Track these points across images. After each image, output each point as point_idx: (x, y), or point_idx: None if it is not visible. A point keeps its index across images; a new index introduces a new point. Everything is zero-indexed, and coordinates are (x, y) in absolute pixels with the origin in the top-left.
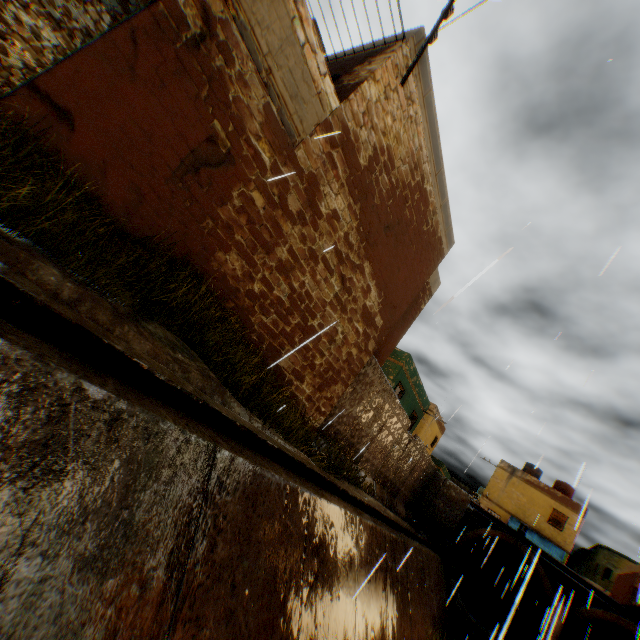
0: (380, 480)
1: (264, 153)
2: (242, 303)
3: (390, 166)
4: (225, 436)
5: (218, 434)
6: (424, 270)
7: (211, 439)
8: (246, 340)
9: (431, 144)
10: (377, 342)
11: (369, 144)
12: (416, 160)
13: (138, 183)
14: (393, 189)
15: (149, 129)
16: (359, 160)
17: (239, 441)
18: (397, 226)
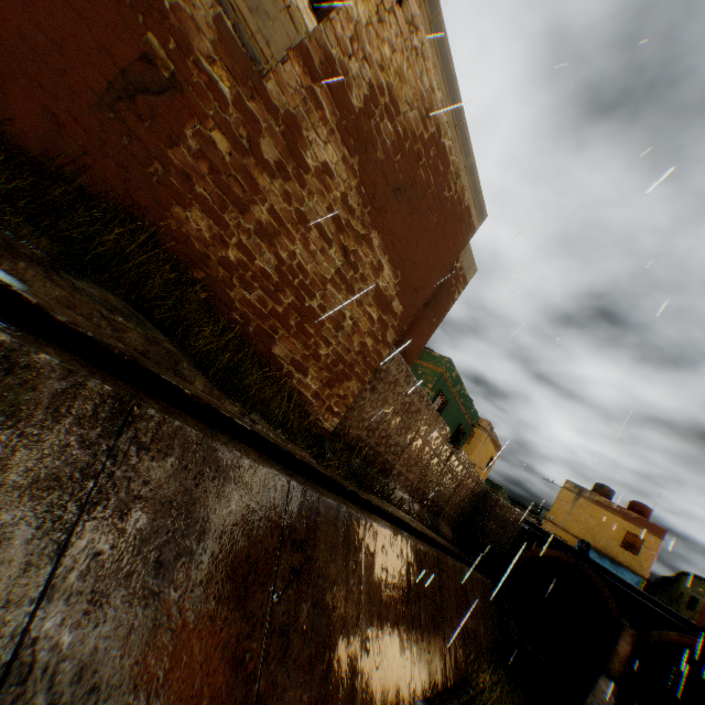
0: (418, 497)
1: (222, 83)
2: (215, 273)
3: (394, 111)
4: (168, 404)
5: (155, 398)
6: (450, 247)
7: (131, 394)
8: (226, 320)
9: (446, 87)
10: (397, 332)
11: (363, 81)
12: (428, 106)
13: (54, 110)
14: (400, 141)
15: (59, 39)
16: (351, 101)
17: (193, 415)
18: (410, 189)
